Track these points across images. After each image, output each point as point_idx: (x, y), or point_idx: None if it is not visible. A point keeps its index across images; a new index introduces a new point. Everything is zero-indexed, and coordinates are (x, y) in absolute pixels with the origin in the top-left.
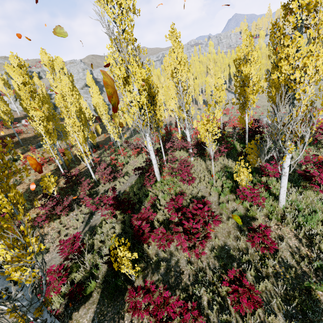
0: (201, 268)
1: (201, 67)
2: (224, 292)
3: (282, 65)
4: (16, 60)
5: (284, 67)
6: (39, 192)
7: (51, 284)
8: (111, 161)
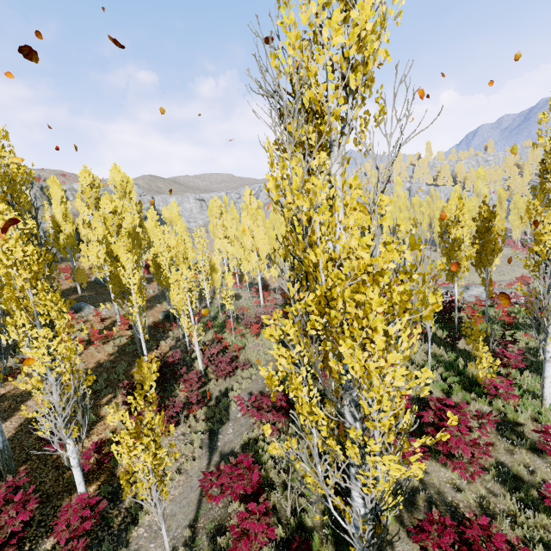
0: (482, 496)
1: None
2: (538, 524)
3: (545, 239)
4: (88, 177)
5: (548, 241)
6: (103, 392)
7: (257, 538)
8: (213, 342)
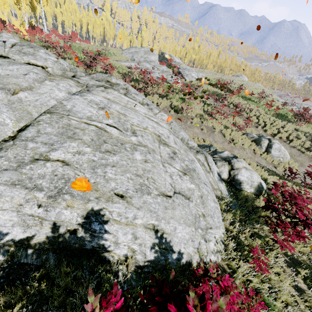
0: None
1: None
2: None
3: None
4: None
5: None
6: None
7: None
8: None
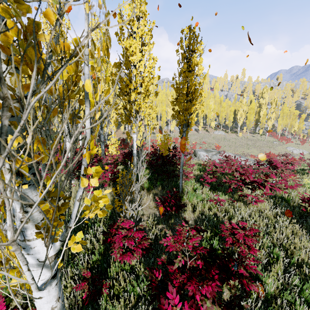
0: None
1: (163, 97)
2: None
3: None
4: None
5: None
6: None
7: None
8: None
